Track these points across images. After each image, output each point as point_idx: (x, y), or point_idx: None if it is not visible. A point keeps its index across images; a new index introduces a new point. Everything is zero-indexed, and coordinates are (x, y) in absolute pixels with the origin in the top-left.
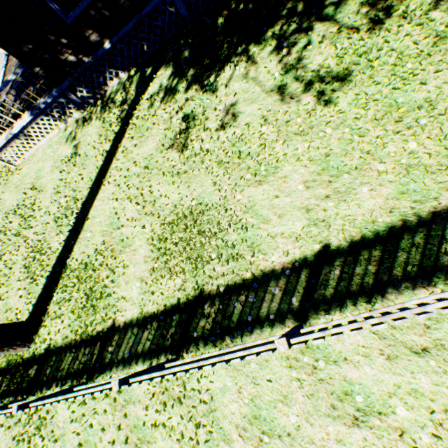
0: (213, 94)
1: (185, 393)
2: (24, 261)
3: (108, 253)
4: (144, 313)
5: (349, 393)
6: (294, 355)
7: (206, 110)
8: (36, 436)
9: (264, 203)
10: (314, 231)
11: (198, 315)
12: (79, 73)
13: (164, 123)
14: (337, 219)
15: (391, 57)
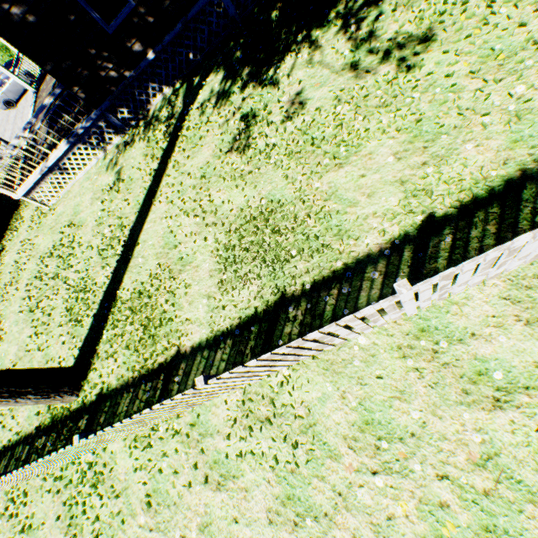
0: (274, 87)
1: (275, 411)
2: (65, 304)
3: (165, 276)
4: (215, 332)
5: (484, 373)
6: (407, 343)
7: (267, 105)
8: (91, 496)
9: (349, 186)
10: (413, 203)
11: (281, 321)
12: (120, 90)
13: (220, 128)
14: (440, 185)
15: (480, 8)
